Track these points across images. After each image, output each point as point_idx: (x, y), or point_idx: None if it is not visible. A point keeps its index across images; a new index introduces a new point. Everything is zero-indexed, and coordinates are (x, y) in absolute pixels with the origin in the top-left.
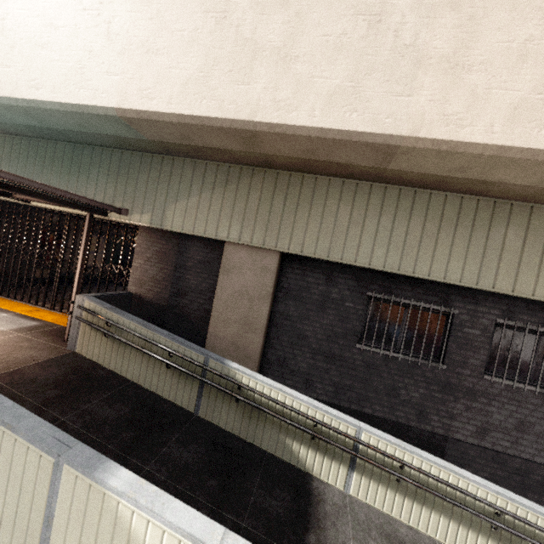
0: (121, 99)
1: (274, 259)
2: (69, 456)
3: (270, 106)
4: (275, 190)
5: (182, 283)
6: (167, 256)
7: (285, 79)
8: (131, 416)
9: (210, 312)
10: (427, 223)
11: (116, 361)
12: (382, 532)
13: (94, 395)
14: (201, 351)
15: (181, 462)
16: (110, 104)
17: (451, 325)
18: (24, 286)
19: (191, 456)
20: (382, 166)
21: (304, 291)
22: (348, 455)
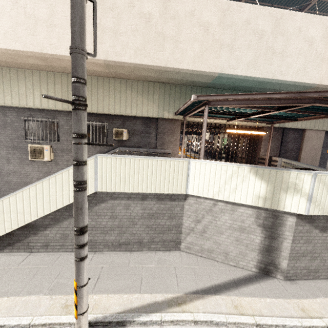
0: (320, 81)
1: (323, 134)
2: None
3: None
4: None
5: (286, 148)
6: (277, 138)
7: None
8: None
9: (297, 157)
10: None
11: None
12: None
13: None
14: (324, 168)
15: None
16: (316, 82)
17: None
18: None
19: None
20: None
21: (327, 144)
22: None
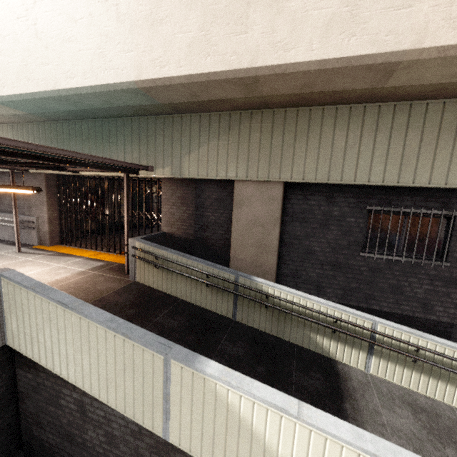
0: (138, 72)
1: (278, 189)
2: (172, 354)
3: (269, 49)
4: (273, 128)
5: (203, 220)
6: (187, 199)
7: (280, 19)
8: (188, 324)
9: (229, 240)
10: (424, 134)
11: (166, 285)
12: (404, 401)
13: (159, 311)
14: (231, 271)
15: (234, 355)
16: (130, 78)
17: (453, 226)
18: (85, 237)
19: (240, 350)
20: (378, 85)
21: (308, 213)
22: (366, 343)
